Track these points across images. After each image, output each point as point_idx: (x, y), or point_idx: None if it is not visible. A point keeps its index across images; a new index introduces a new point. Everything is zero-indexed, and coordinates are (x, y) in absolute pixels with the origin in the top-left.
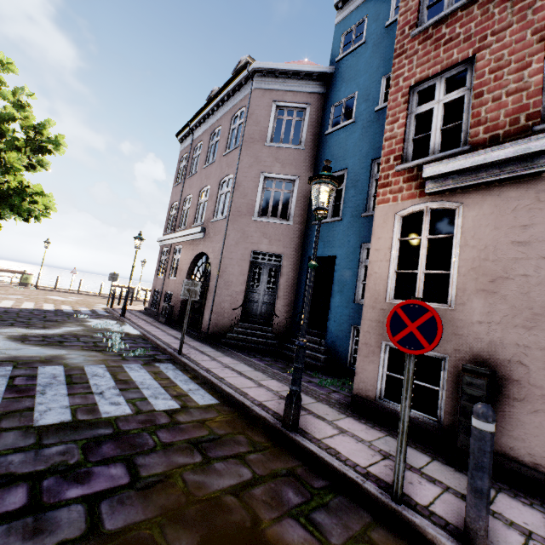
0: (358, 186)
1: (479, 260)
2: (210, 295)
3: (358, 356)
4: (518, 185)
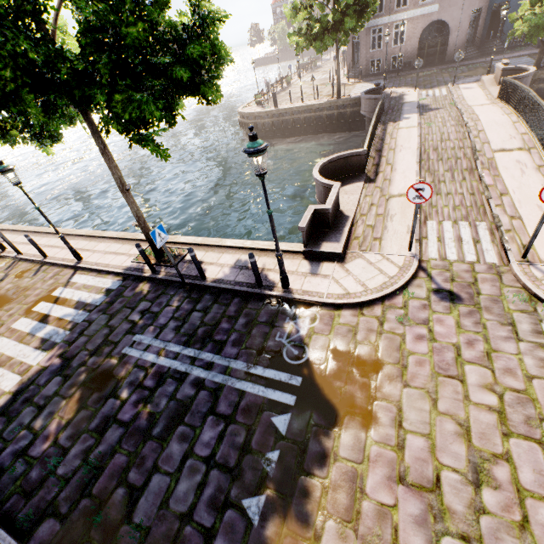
0: None
1: None
2: (451, 42)
3: None
4: None
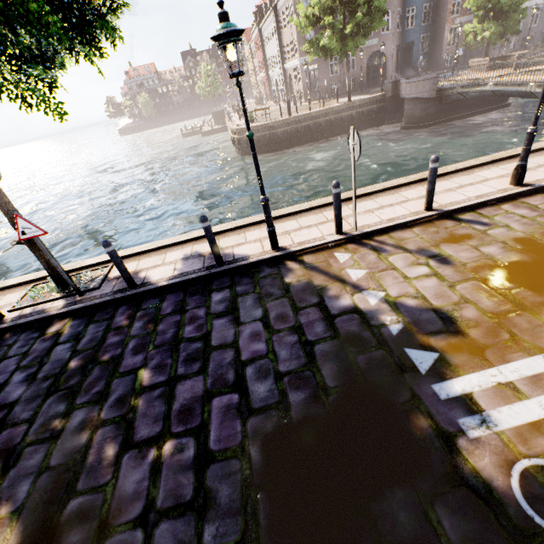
0: (420, 15)
1: (459, 37)
2: (389, 67)
3: (441, 61)
4: (464, 23)
